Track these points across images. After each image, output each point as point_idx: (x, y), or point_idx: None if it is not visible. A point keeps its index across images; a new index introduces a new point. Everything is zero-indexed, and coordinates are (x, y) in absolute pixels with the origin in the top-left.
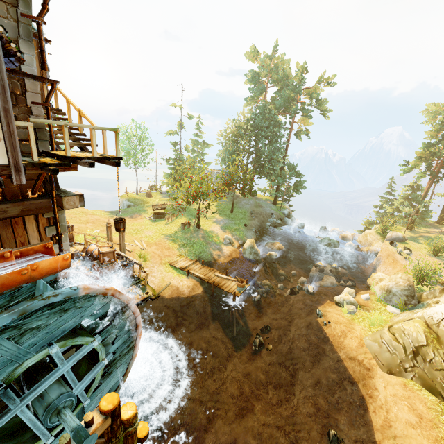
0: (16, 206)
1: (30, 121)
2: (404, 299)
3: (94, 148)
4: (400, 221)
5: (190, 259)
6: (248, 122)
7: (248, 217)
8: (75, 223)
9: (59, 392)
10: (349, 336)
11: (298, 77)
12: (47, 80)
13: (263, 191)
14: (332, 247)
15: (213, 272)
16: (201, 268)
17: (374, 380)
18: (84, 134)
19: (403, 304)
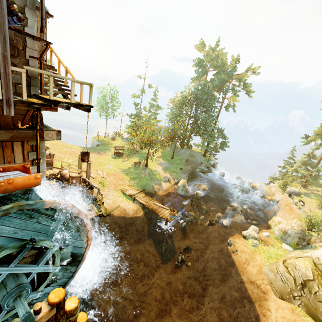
0: (7, 133)
1: (24, 68)
2: (296, 240)
3: (71, 96)
4: (298, 180)
5: (137, 189)
6: (192, 94)
7: (184, 163)
8: (57, 152)
9: (18, 282)
10: (252, 264)
11: (232, 65)
12: (43, 40)
13: (197, 145)
14: (244, 193)
15: (153, 201)
16: (144, 196)
17: (268, 302)
18: (67, 86)
19: (295, 244)
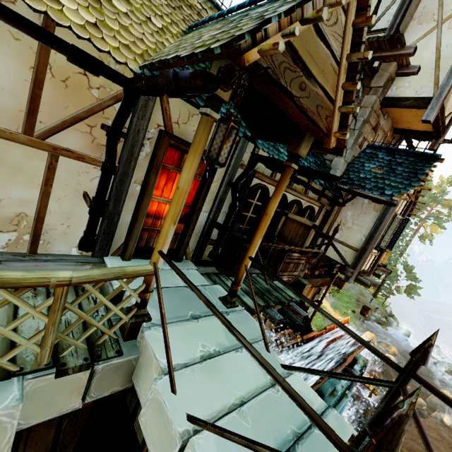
0: (321, 280)
1: None
2: None
3: (382, 259)
4: None
5: None
6: None
7: (354, 303)
8: None
9: None
10: None
11: (441, 188)
12: None
13: None
14: None
15: None
16: None
17: None
18: None
19: None
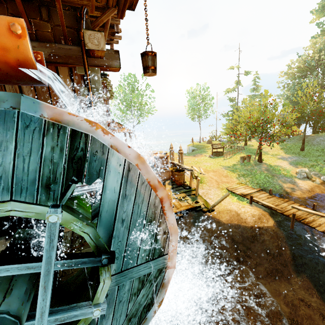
0: (43, 47)
1: None
2: None
3: None
4: None
5: (252, 188)
6: (320, 52)
7: None
8: None
9: None
10: None
11: None
12: None
13: None
14: None
15: (288, 203)
16: (269, 197)
17: None
18: None
19: None
